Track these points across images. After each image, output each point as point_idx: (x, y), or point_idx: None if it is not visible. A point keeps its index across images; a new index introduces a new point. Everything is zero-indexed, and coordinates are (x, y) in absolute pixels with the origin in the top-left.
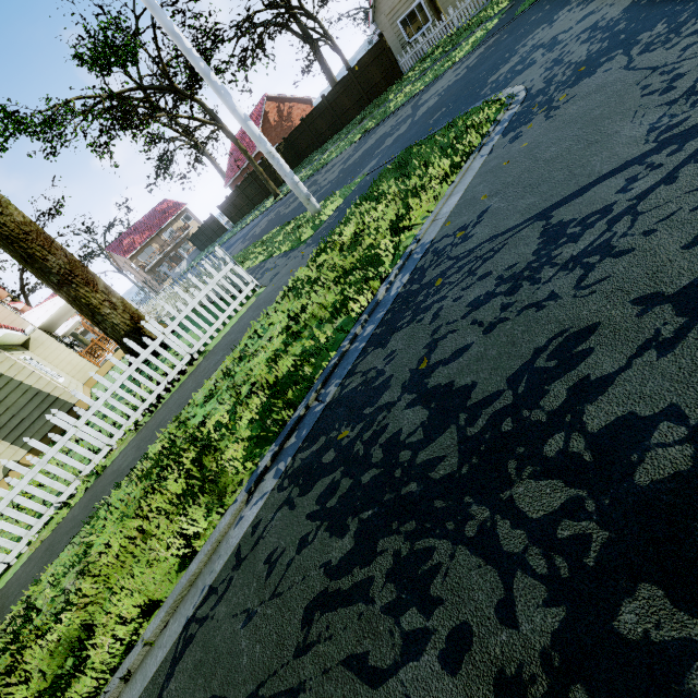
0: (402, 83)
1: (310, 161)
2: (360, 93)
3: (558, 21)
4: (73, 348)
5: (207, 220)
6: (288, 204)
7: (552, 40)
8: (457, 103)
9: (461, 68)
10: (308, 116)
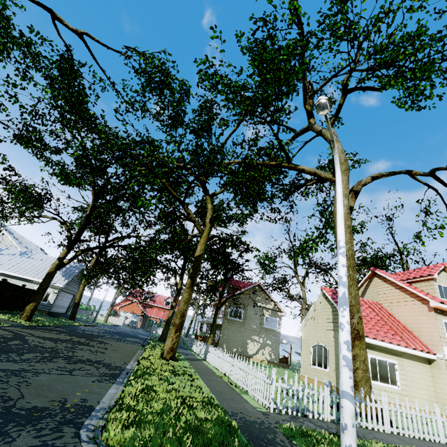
0: None
1: None
2: None
3: None
4: None
5: None
6: None
7: None
8: None
9: None
10: None
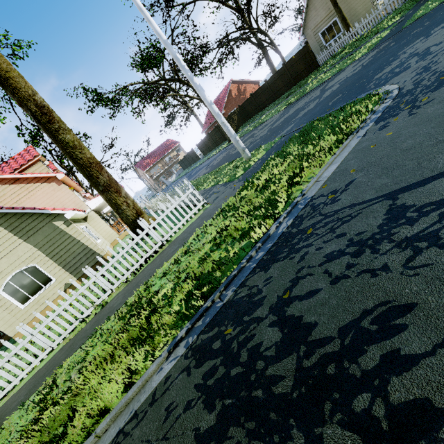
0: (318, 72)
1: (253, 120)
2: (289, 78)
3: (433, 35)
4: (109, 222)
5: (189, 152)
6: (235, 148)
7: (425, 51)
8: (350, 92)
9: (358, 65)
10: (255, 92)
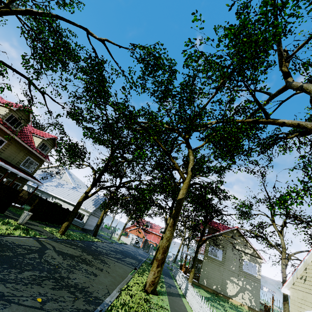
0: None
1: None
2: None
3: None
4: None
5: None
6: None
7: None
8: None
9: None
10: None
